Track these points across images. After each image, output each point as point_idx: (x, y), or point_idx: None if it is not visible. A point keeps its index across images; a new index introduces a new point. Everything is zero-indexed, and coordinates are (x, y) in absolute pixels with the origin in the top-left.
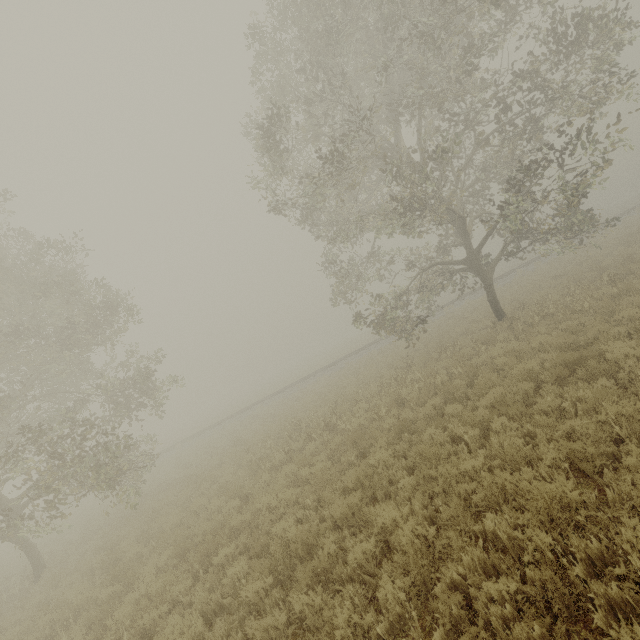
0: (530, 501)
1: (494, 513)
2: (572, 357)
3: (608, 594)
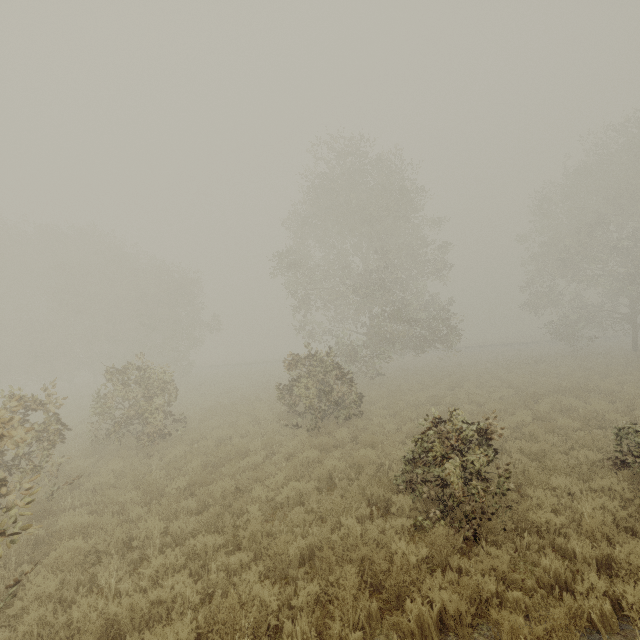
0: None
1: None
2: None
3: None
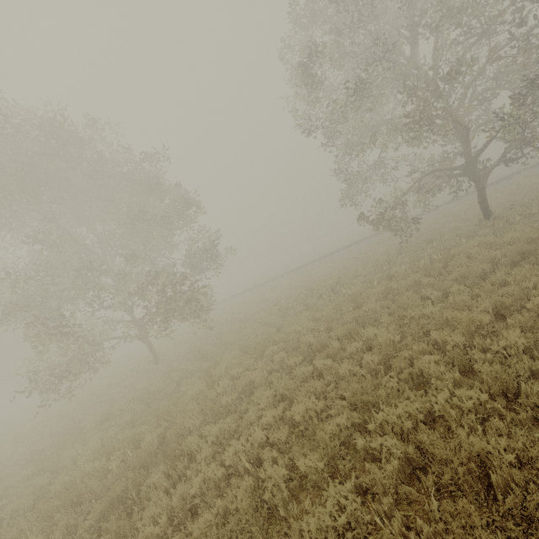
0: (459, 323)
1: (437, 332)
2: (529, 248)
3: (485, 359)
